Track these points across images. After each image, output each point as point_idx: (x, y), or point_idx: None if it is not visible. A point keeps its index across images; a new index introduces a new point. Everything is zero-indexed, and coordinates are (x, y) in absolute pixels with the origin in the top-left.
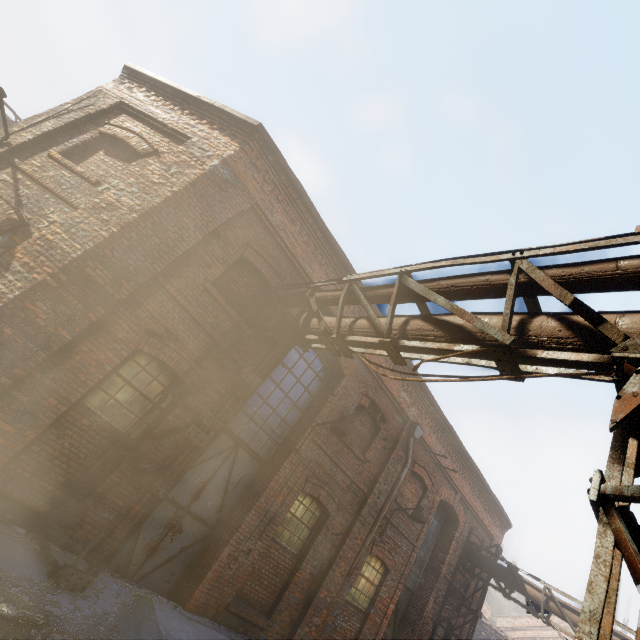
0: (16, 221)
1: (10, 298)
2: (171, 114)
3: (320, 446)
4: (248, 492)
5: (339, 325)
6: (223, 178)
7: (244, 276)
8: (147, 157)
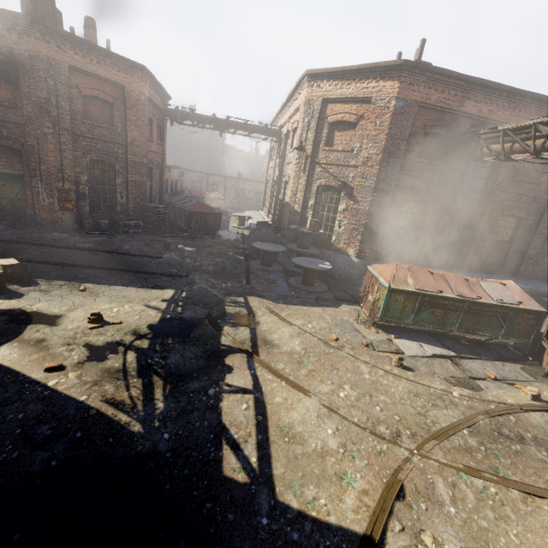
0: (342, 184)
1: (367, 210)
2: (350, 88)
3: (505, 191)
4: (470, 227)
5: (504, 152)
6: (400, 107)
7: (428, 141)
8: (359, 122)
